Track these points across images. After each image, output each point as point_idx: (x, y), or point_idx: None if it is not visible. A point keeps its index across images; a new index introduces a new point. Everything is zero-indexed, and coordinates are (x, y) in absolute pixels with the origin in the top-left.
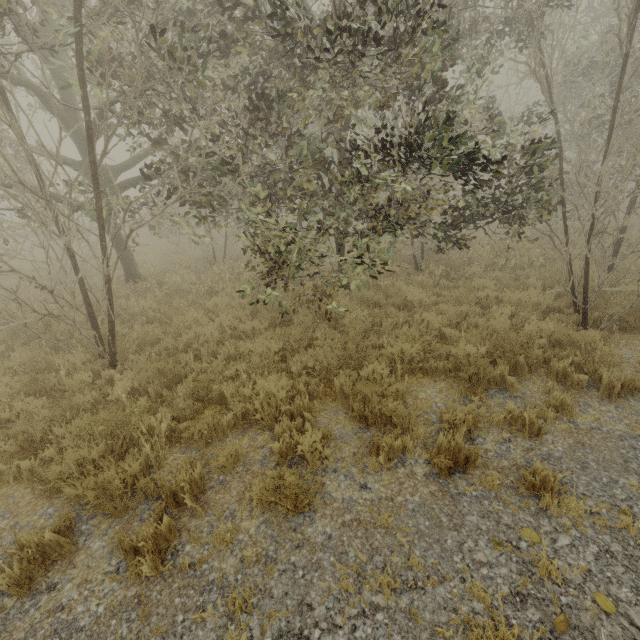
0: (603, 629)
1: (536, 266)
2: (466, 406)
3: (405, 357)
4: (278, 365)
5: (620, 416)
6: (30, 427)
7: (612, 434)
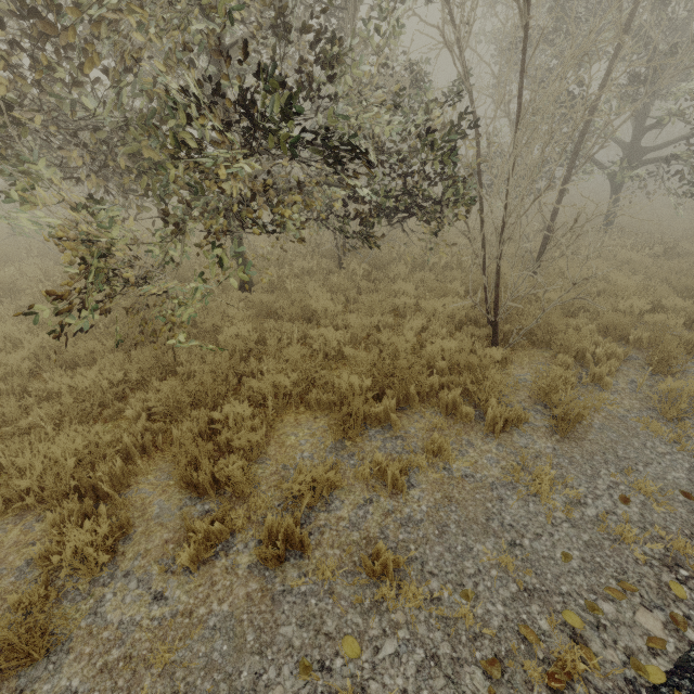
0: None
1: (466, 266)
2: (336, 454)
3: (279, 390)
4: (114, 404)
5: (499, 457)
6: None
7: (484, 482)
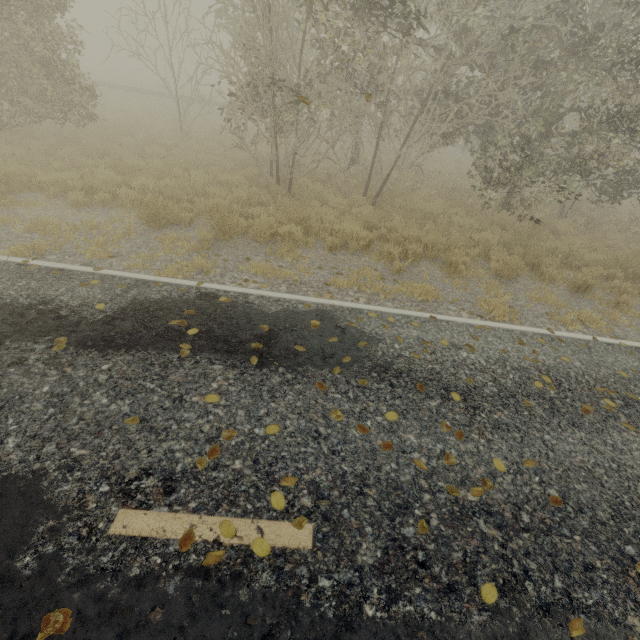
0: (630, 331)
1: None
2: None
3: (556, 252)
4: None
5: None
6: (372, 218)
7: None
